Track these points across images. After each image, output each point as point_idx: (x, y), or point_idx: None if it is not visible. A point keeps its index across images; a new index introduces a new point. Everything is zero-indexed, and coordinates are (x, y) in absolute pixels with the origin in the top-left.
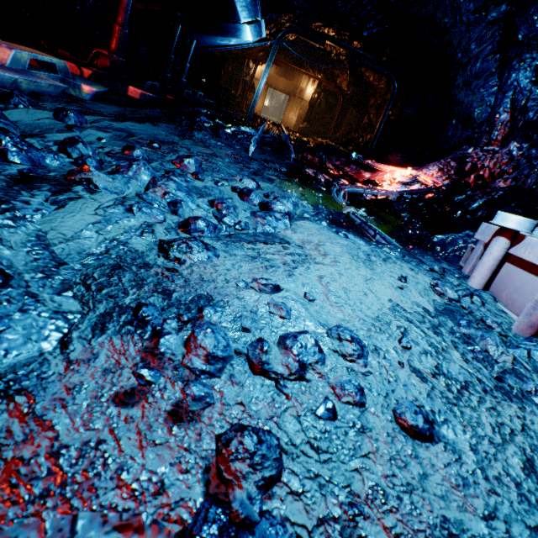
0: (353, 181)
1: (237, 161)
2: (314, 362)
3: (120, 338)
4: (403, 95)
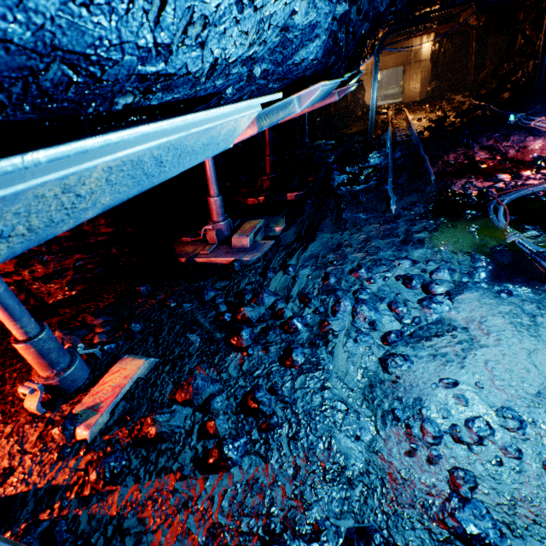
0: (517, 166)
1: (386, 233)
2: (487, 435)
3: (394, 427)
4: None
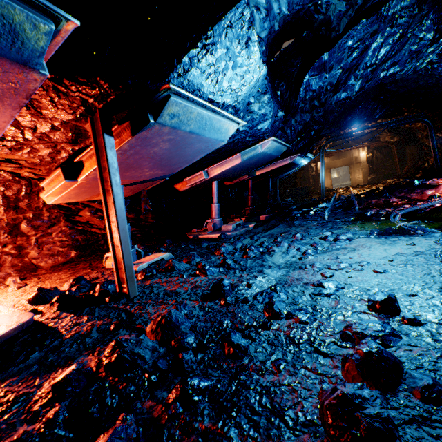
0: (416, 202)
1: (319, 226)
2: (347, 266)
3: (298, 270)
4: (439, 122)
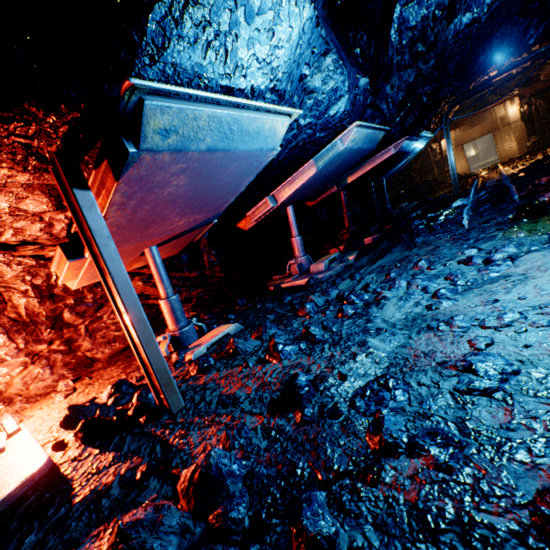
0: None
1: (456, 241)
2: (516, 319)
3: (426, 333)
4: None
